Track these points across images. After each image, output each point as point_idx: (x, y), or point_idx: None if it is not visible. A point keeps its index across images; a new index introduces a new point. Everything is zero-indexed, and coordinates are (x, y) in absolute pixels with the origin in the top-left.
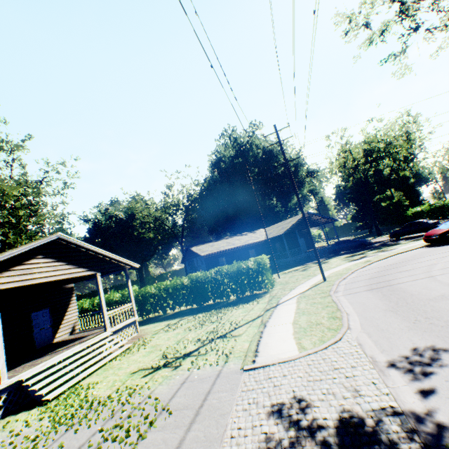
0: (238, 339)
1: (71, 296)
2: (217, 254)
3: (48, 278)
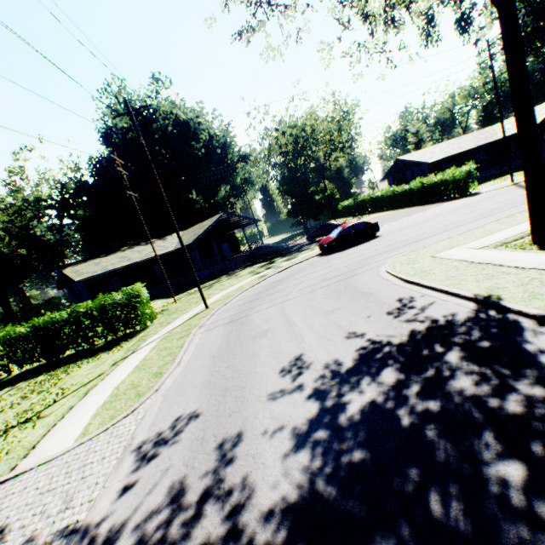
0: (40, 424)
1: None
2: (104, 275)
3: None
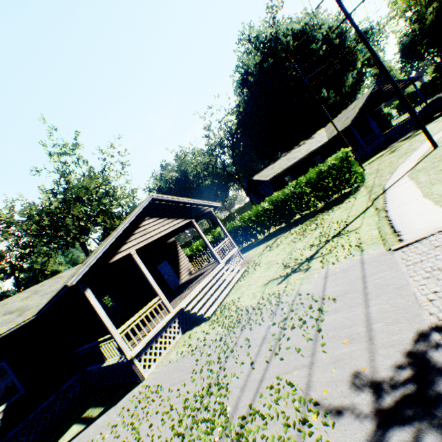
0: (360, 232)
1: (177, 247)
2: (280, 174)
3: (161, 234)
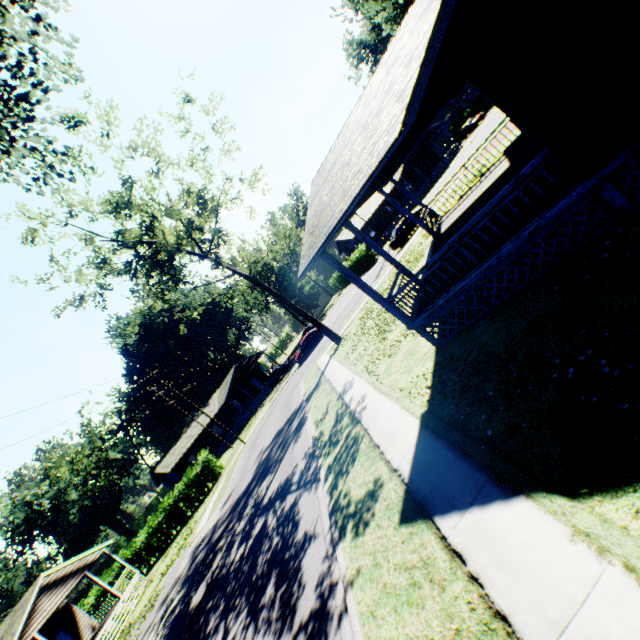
0: (194, 531)
1: (72, 608)
2: (183, 457)
3: (58, 603)
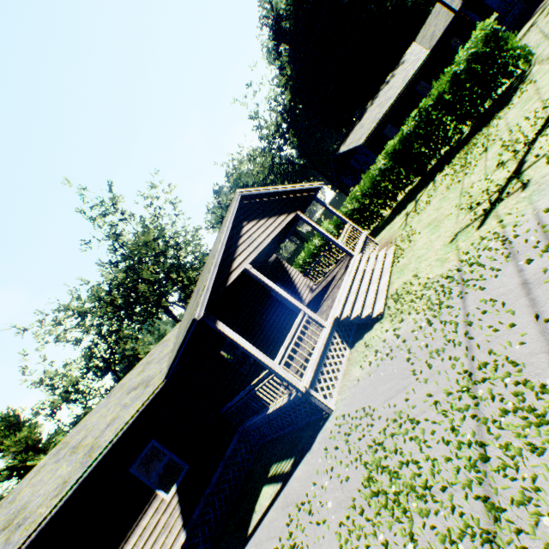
0: None
1: (283, 265)
2: (376, 129)
3: (269, 238)
